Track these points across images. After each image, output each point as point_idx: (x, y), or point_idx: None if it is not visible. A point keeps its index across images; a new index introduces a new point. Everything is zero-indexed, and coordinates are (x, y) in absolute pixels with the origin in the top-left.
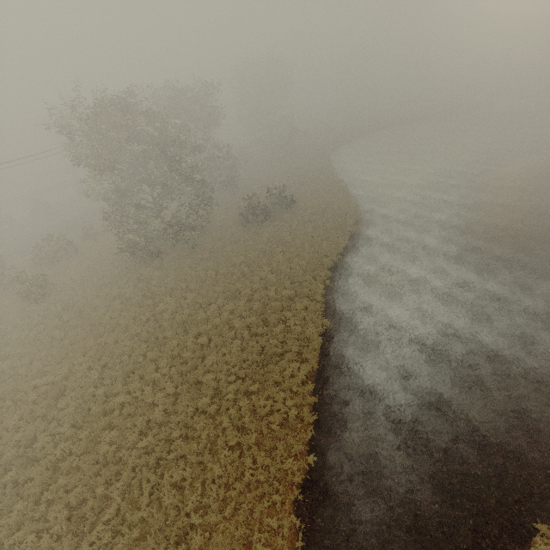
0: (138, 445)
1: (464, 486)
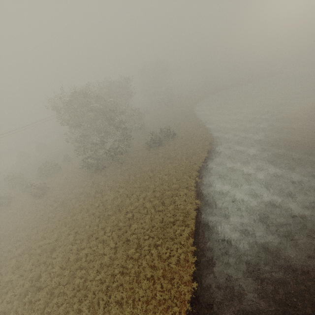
0: (96, 278)
1: (288, 300)
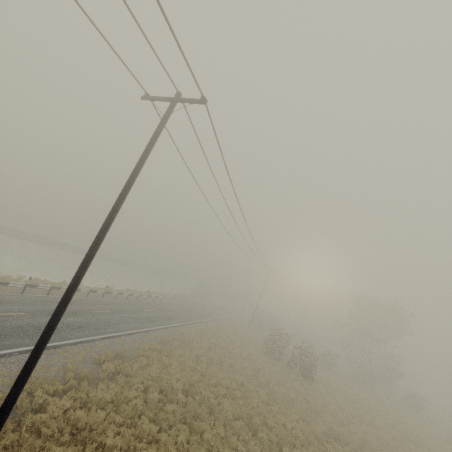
0: None
1: None
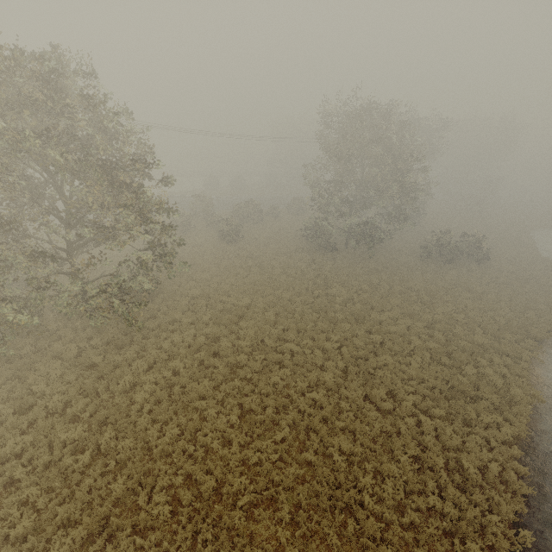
0: (308, 394)
1: None
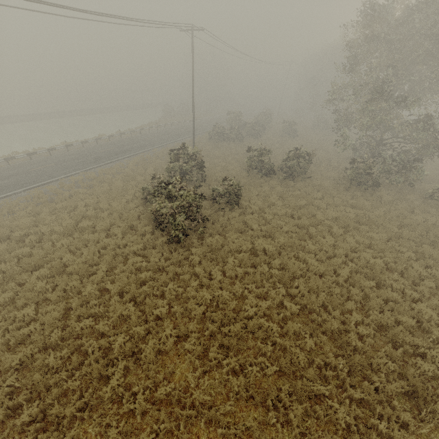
0: None
1: None
